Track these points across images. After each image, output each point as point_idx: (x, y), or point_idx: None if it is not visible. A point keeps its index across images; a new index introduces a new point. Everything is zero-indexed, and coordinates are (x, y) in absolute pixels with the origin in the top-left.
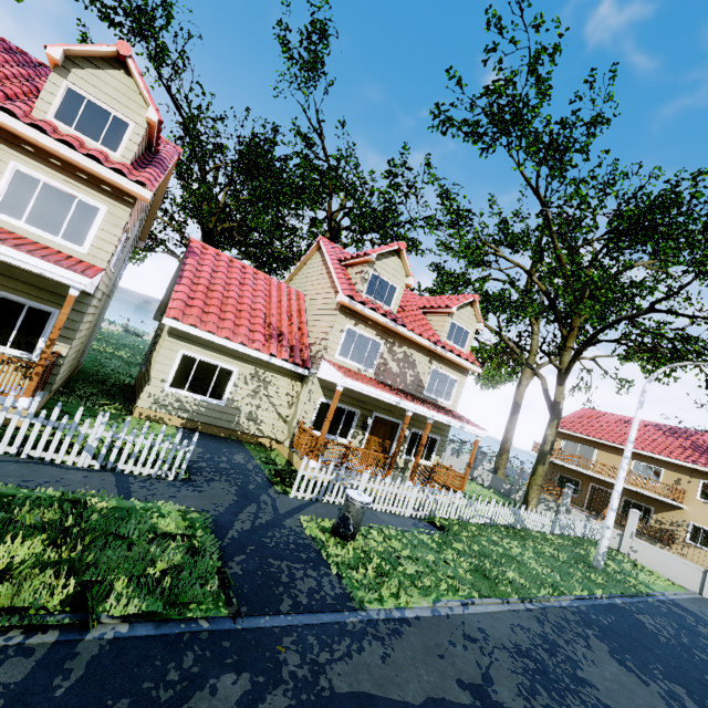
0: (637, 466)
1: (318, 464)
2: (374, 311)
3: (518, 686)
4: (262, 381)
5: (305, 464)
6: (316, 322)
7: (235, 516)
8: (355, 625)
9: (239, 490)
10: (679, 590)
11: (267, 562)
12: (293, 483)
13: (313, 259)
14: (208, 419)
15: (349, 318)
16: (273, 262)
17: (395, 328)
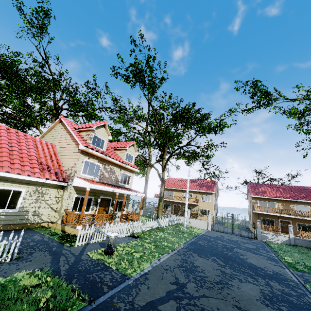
0: (186, 194)
1: (87, 226)
2: (96, 151)
3: (184, 276)
4: (40, 193)
5: (74, 229)
6: (67, 159)
7: (58, 264)
8: (133, 283)
9: (49, 252)
10: (203, 230)
11: (87, 277)
12: (73, 240)
13: (57, 127)
14: (7, 222)
15: (85, 155)
16: (24, 126)
17: (106, 158)
